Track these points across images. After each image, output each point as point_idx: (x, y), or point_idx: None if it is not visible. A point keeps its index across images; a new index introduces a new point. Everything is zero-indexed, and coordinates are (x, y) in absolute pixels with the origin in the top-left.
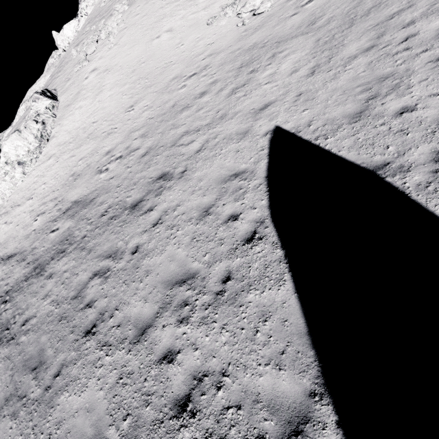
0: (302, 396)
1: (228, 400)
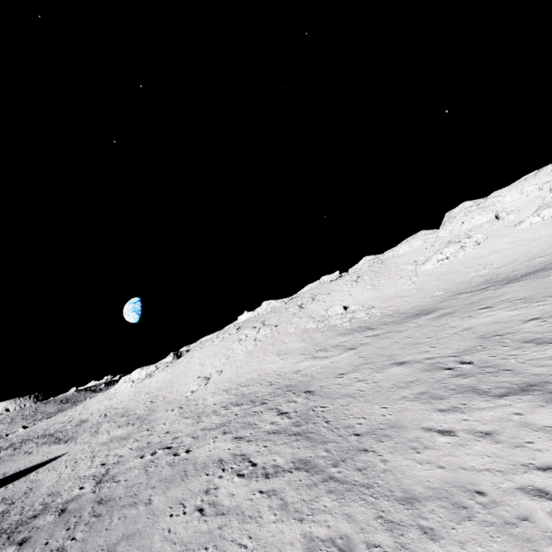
0: None
1: None
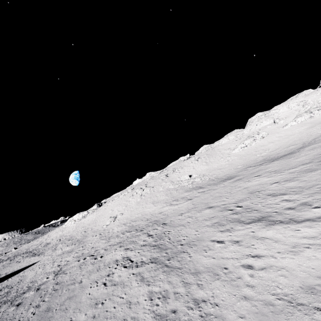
0: None
1: None
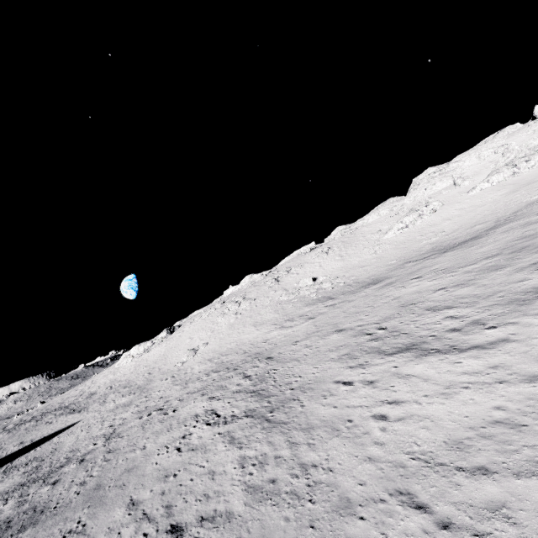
0: None
1: None
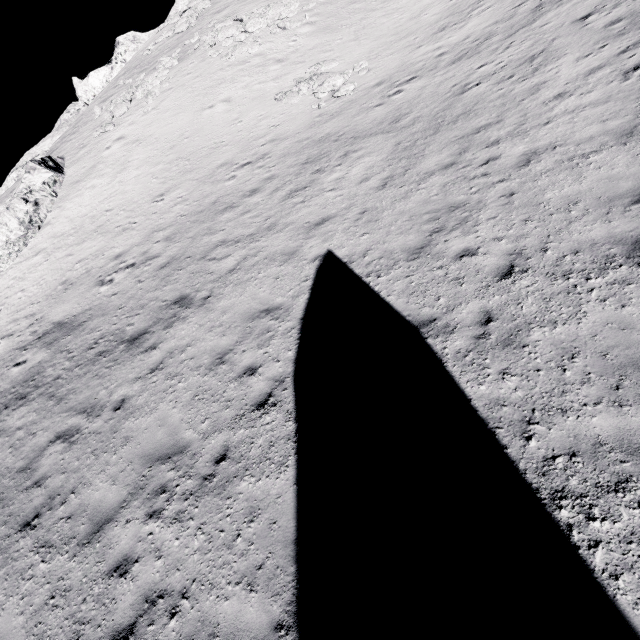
0: (267, 629)
1: (180, 634)
